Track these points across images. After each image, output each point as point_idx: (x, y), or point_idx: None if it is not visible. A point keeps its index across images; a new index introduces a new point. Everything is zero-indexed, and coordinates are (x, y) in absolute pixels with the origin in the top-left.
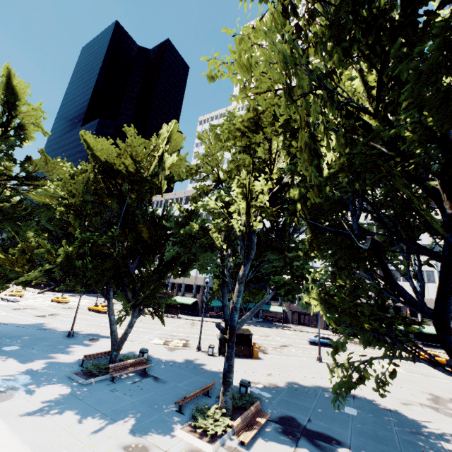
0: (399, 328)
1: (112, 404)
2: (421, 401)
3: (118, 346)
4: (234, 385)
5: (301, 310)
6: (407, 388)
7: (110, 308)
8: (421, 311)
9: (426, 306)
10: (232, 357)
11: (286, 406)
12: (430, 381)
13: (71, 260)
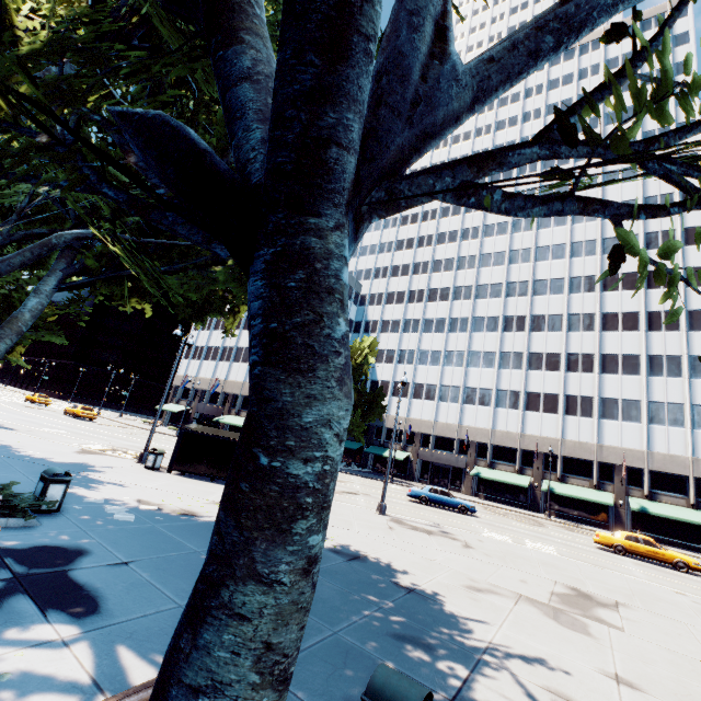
0: (603, 503)
1: None
2: (531, 593)
3: None
4: (82, 496)
5: (436, 459)
6: (525, 571)
7: None
8: None
9: None
10: None
11: (125, 537)
12: (601, 573)
13: None
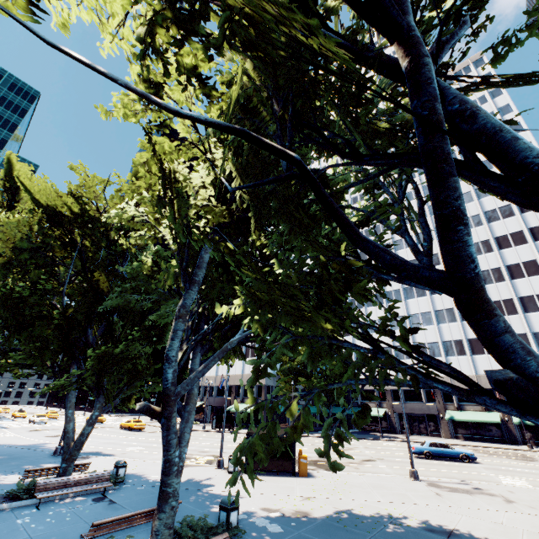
0: None
1: None
2: None
3: (69, 454)
4: None
5: (410, 410)
6: None
7: (69, 399)
8: (418, 279)
9: (428, 266)
10: (171, 446)
11: None
12: None
13: None
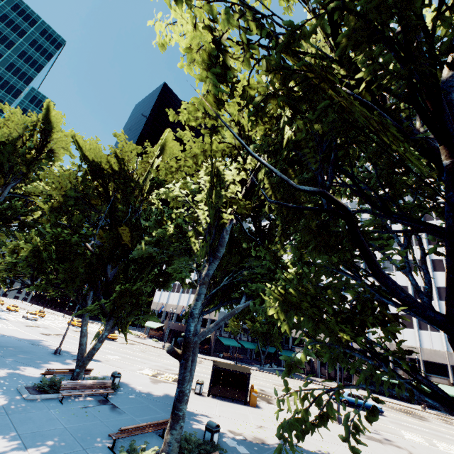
0: None
1: (39, 425)
2: None
3: (82, 362)
4: None
5: None
6: None
7: (84, 318)
8: (424, 316)
9: (433, 309)
10: (185, 381)
11: None
12: None
13: (39, 253)
